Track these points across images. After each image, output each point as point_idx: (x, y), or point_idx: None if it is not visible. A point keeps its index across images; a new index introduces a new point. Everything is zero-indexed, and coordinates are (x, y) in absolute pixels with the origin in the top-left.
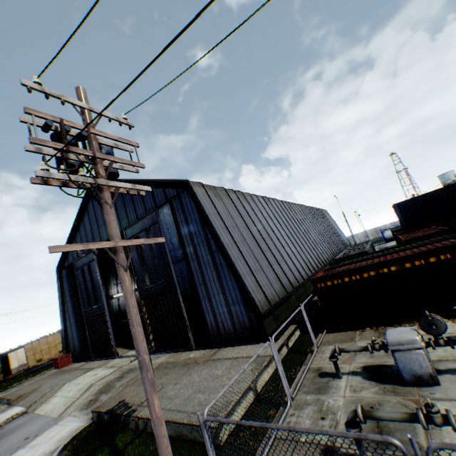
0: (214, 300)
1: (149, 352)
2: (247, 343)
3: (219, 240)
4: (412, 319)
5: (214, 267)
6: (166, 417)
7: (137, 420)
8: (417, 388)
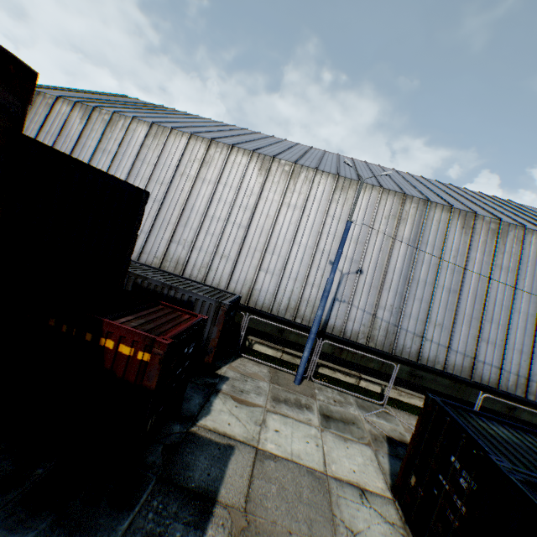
0: None
1: None
2: None
3: None
4: None
5: None
6: None
7: None
8: None
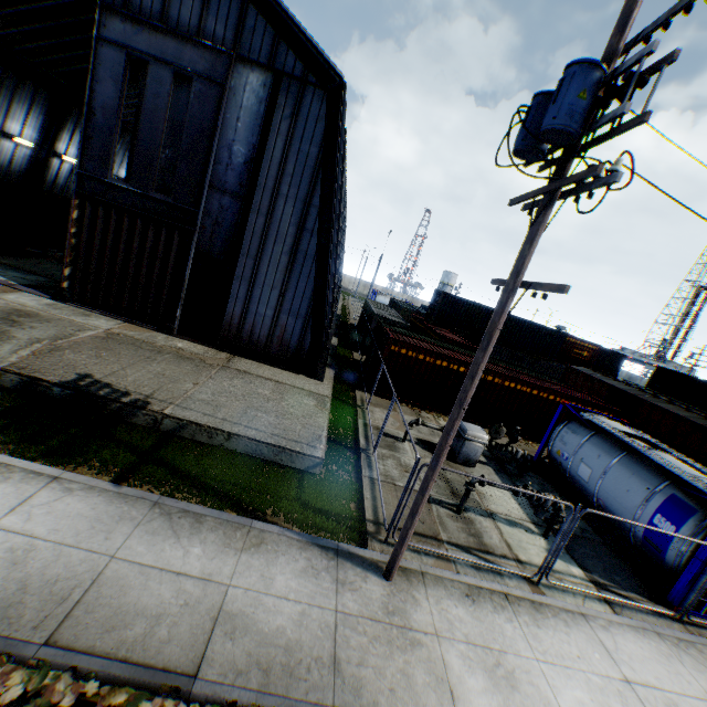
0: (259, 291)
1: (44, 292)
2: (279, 366)
3: (333, 224)
4: (442, 412)
5: (292, 250)
6: (233, 431)
7: (162, 418)
8: (462, 467)
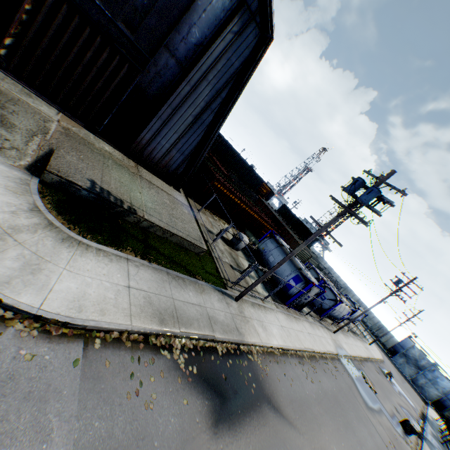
0: (166, 130)
1: None
2: (160, 178)
3: (227, 115)
4: (221, 218)
5: (197, 116)
6: (175, 232)
7: (143, 221)
8: (235, 251)
